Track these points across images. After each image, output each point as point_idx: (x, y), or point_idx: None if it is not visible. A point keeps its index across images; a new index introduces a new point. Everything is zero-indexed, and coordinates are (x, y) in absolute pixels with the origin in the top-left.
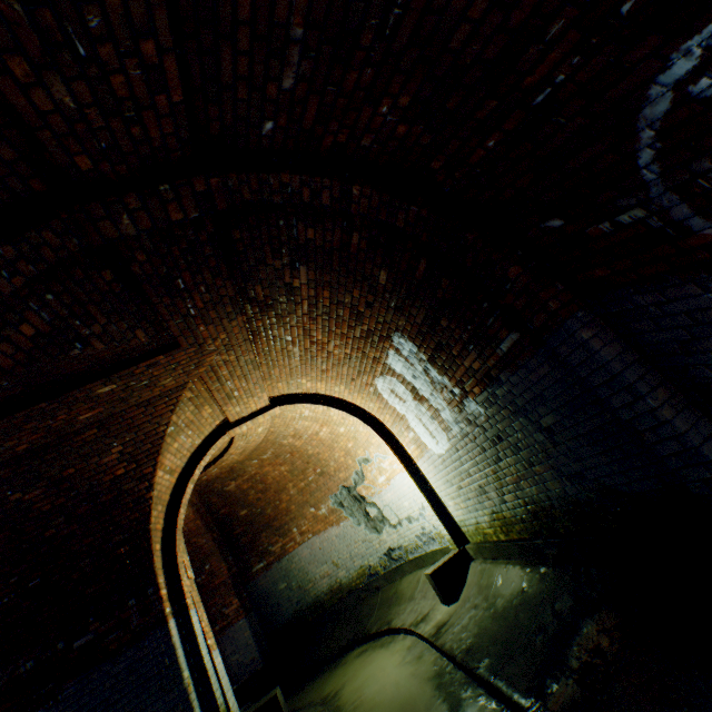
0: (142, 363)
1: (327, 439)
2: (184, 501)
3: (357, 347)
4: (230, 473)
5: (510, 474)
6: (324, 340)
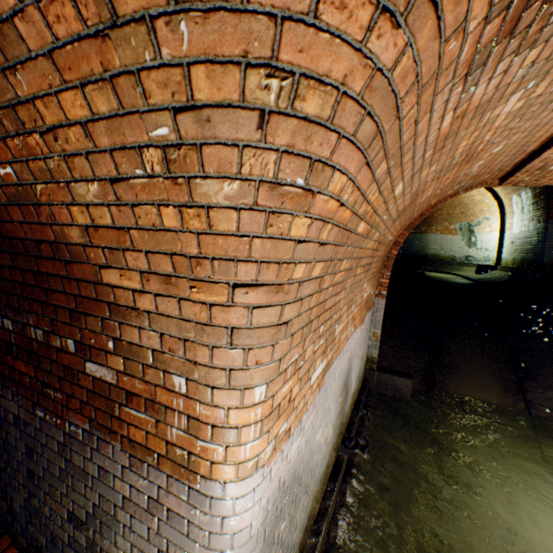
0: None
1: (476, 201)
2: None
3: None
4: None
5: (524, 248)
6: None
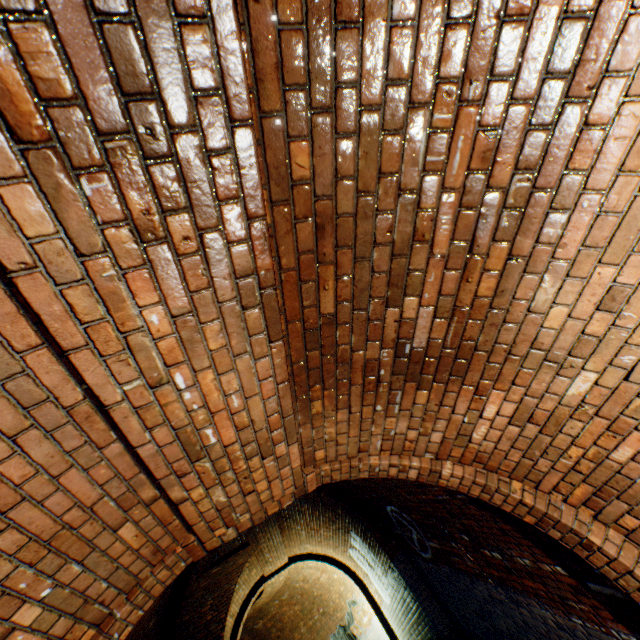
0: (233, 554)
1: (326, 583)
2: (237, 637)
3: (335, 532)
4: (260, 612)
5: (414, 622)
6: (318, 527)
